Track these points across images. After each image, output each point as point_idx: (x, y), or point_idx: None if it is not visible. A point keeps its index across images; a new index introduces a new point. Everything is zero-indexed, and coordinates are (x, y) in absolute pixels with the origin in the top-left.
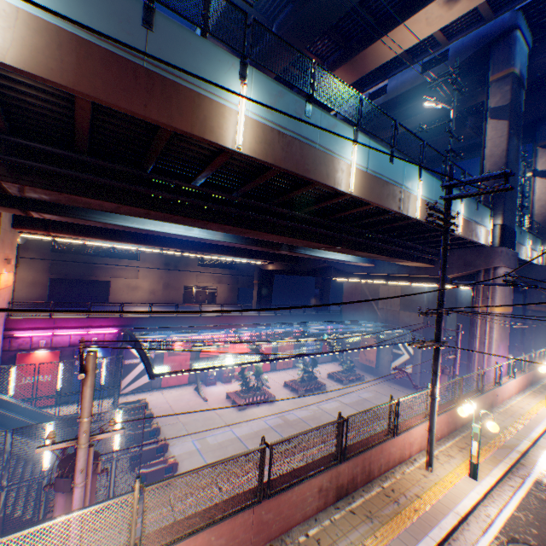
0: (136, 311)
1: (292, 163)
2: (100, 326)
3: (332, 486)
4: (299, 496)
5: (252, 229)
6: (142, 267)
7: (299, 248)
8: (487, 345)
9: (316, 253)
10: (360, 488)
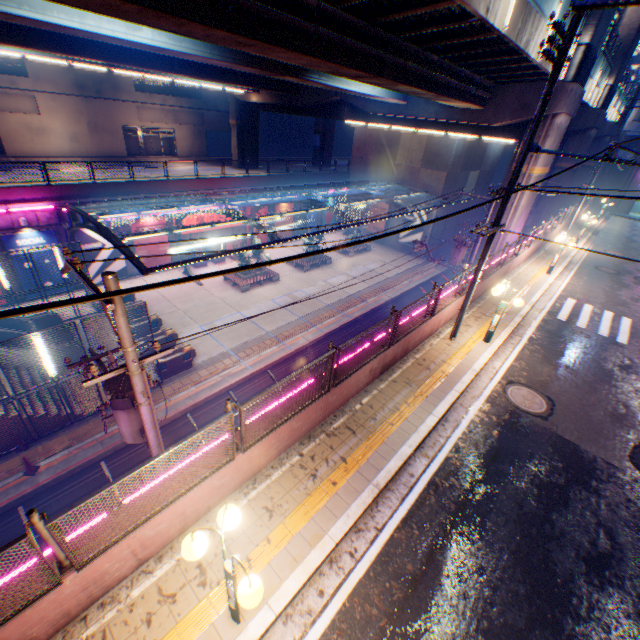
0: (263, 264)
1: None
2: (22, 201)
3: (379, 366)
4: (355, 380)
5: (261, 42)
6: (39, 92)
7: (311, 73)
8: (511, 214)
9: (334, 83)
10: (398, 362)
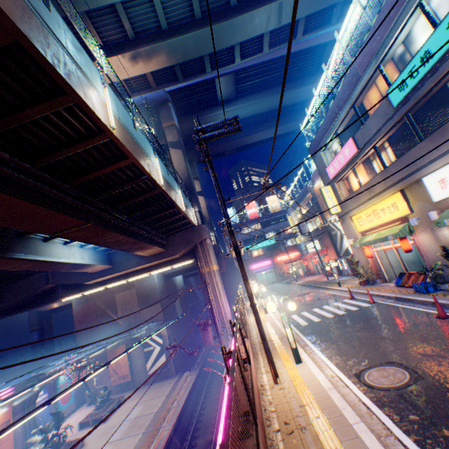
0: None
1: (35, 37)
2: None
3: None
4: None
5: None
6: None
7: (16, 251)
8: (219, 295)
9: (44, 257)
10: None
